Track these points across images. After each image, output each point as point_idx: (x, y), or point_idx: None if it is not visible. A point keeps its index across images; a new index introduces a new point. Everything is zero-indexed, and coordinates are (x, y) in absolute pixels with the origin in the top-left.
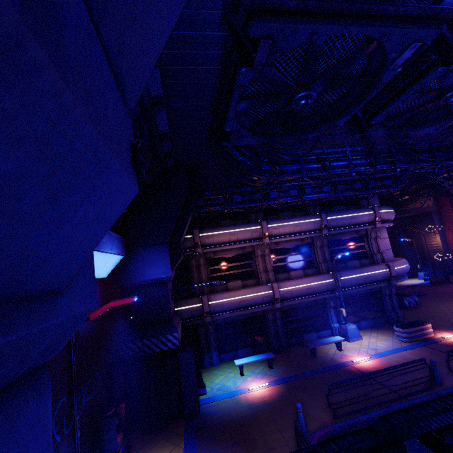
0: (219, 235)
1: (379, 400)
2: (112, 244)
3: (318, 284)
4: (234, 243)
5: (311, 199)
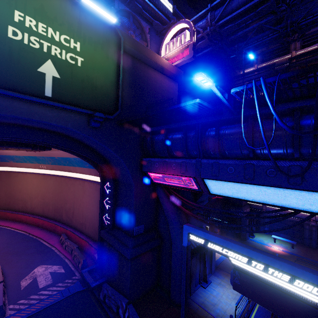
0: None
1: None
2: None
3: None
4: None
5: None
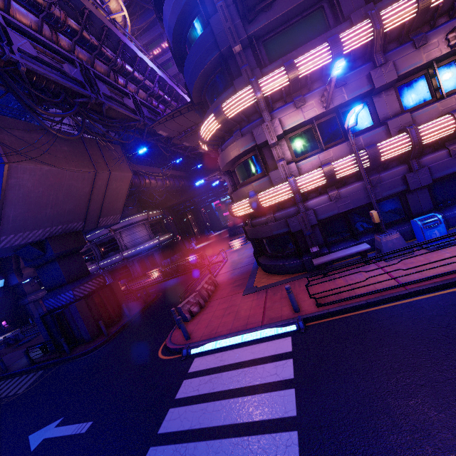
0: None
1: None
2: None
3: (91, 269)
4: None
5: None
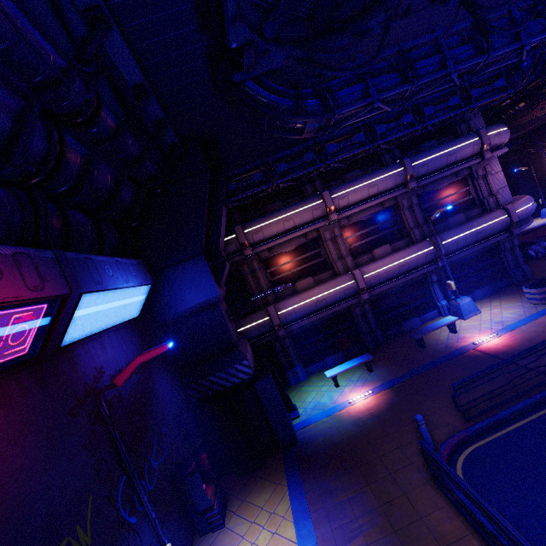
0: (270, 225)
1: (522, 388)
2: (125, 275)
3: (414, 258)
4: (292, 232)
5: (387, 142)
